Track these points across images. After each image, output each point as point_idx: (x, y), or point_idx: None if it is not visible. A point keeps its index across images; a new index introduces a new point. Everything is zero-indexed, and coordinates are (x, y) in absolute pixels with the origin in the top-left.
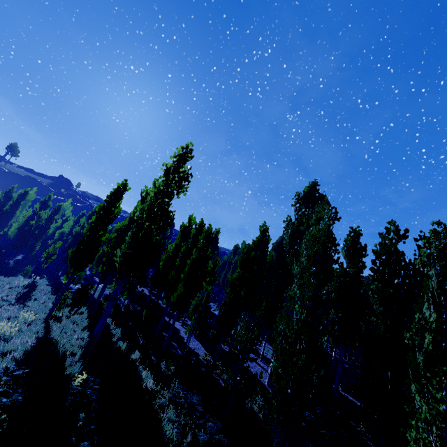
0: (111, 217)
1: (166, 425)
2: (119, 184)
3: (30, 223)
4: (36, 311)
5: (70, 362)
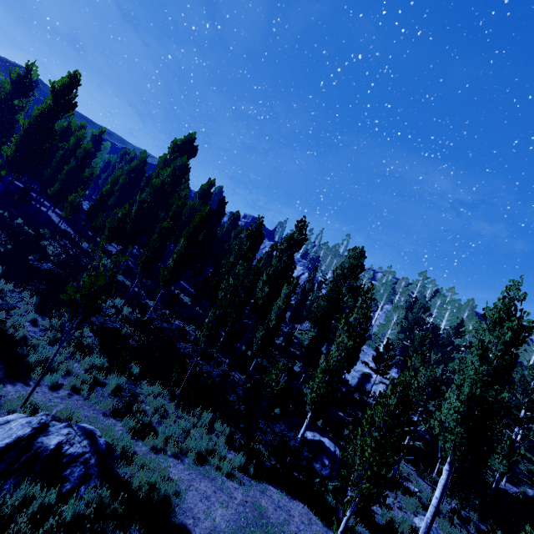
0: None
1: (49, 251)
2: None
3: None
4: None
5: None
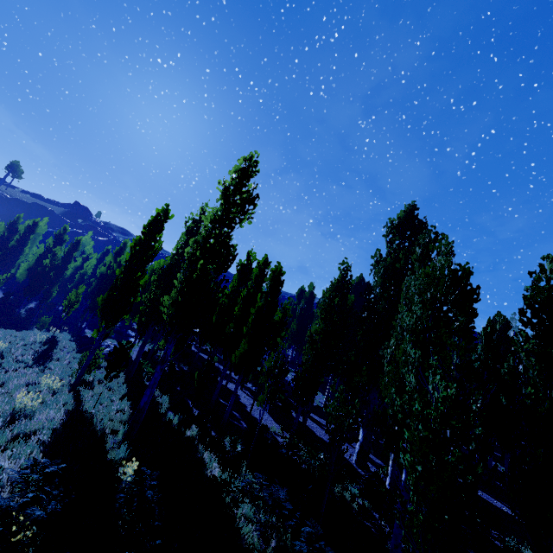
0: (150, 254)
1: (243, 526)
2: (158, 211)
3: (43, 263)
4: (61, 375)
5: (113, 444)
